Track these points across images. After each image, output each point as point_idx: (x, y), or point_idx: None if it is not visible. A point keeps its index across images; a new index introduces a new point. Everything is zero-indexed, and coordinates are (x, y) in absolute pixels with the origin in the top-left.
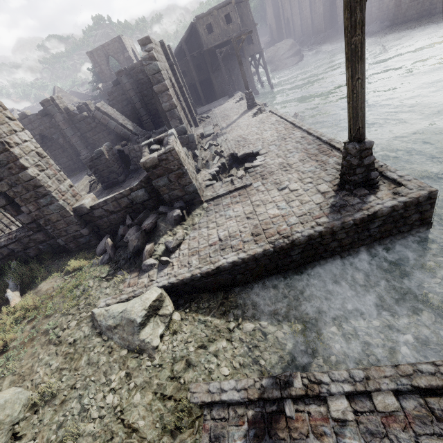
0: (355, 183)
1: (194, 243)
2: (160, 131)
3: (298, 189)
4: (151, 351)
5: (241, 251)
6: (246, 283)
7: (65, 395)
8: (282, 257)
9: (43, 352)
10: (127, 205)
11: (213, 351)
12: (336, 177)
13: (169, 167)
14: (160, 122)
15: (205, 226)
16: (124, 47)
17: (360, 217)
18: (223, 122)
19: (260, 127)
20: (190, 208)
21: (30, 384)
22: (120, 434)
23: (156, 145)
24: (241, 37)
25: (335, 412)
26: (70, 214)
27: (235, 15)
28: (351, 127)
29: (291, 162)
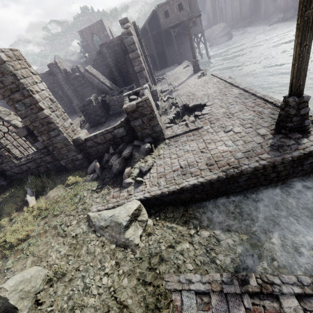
0: (290, 128)
1: (161, 169)
2: (129, 88)
3: (241, 132)
4: (133, 247)
5: (199, 176)
6: (201, 200)
7: (72, 275)
8: (231, 182)
9: (54, 241)
10: (110, 139)
11: (179, 250)
12: (271, 124)
13: (144, 112)
14: (128, 82)
15: (168, 157)
16: (104, 27)
17: (297, 154)
18: (175, 82)
19: (205, 86)
20: (156, 142)
21: (46, 264)
22: (114, 308)
23: (134, 95)
24: (192, 19)
25: (287, 308)
26: (70, 144)
27: (186, 4)
28: (293, 84)
29: (233, 111)
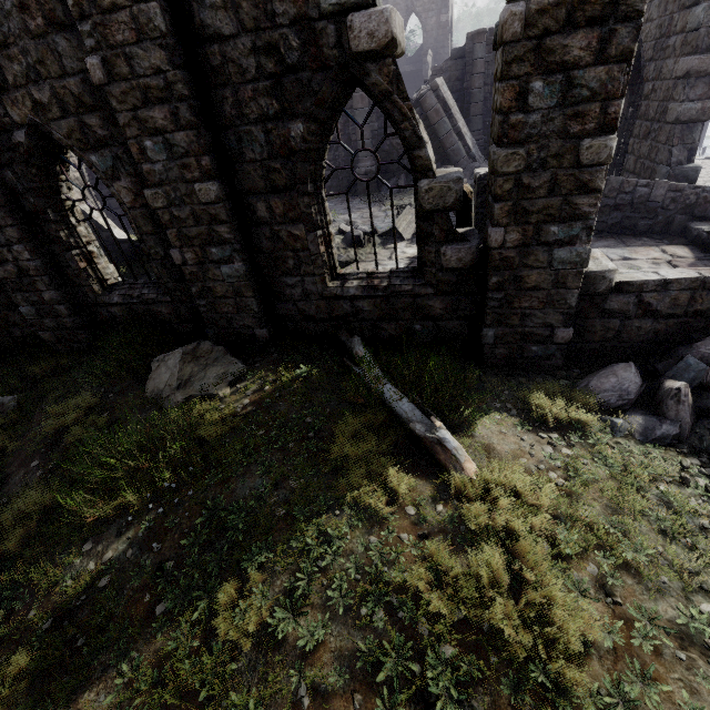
0: None
1: None
2: None
3: None
4: None
5: None
6: None
7: None
8: None
9: None
10: (707, 310)
11: None
12: None
13: None
14: None
15: None
16: (447, 3)
17: None
18: None
19: None
20: None
21: None
22: None
23: None
24: None
25: None
26: (577, 285)
27: None
28: None
29: None
